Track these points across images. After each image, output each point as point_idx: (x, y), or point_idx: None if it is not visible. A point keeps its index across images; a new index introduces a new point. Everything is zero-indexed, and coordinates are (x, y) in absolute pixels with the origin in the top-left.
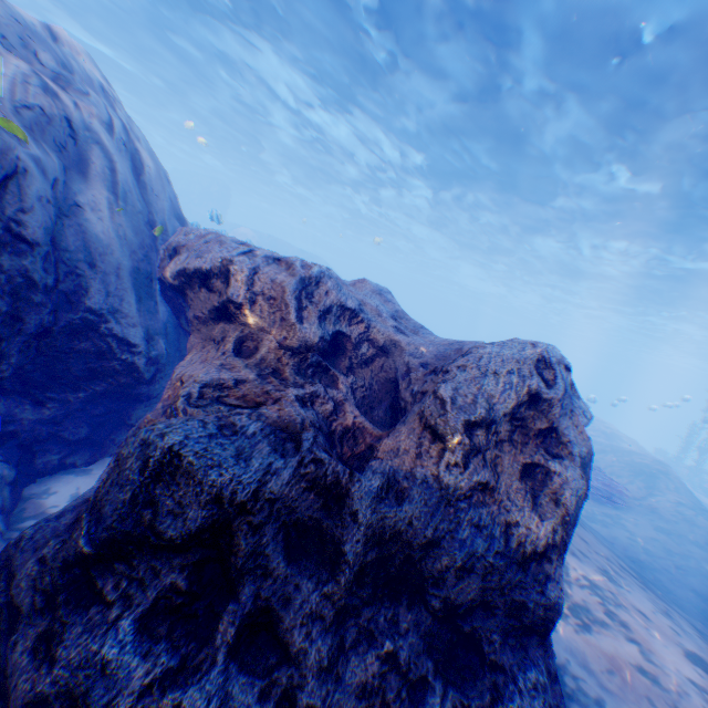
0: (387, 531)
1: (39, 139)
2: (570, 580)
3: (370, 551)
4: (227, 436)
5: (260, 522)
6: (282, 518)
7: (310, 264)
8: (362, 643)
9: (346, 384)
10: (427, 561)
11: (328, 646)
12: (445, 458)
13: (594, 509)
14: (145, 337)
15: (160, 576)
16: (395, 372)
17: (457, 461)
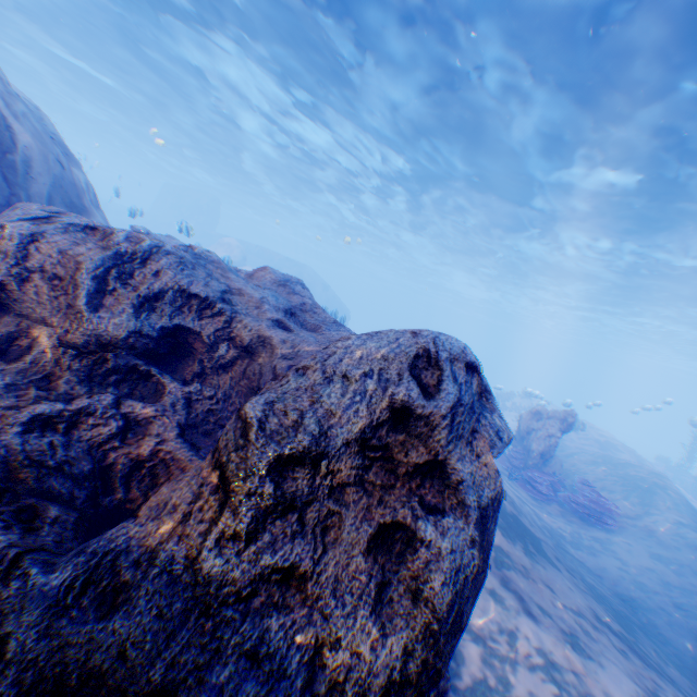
0: (76, 671)
1: None
2: (517, 658)
3: None
4: None
5: None
6: None
7: (144, 237)
8: None
9: (181, 396)
10: None
11: None
12: (221, 523)
13: (582, 532)
14: None
15: None
16: (259, 378)
17: (238, 529)
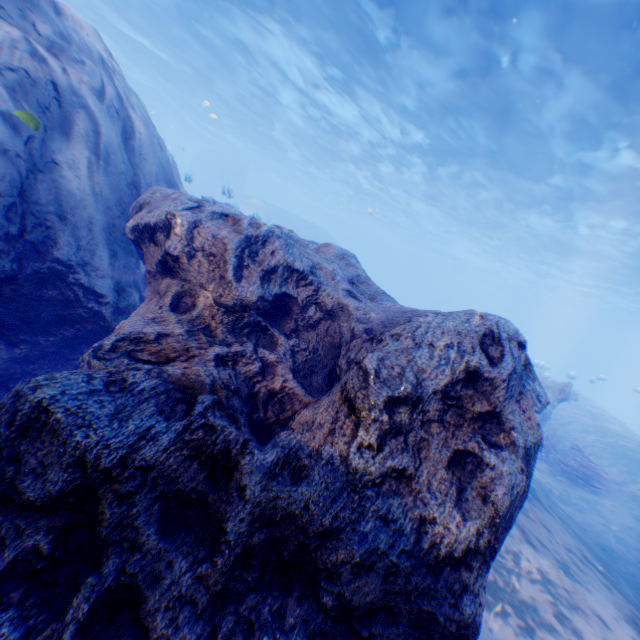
0: (280, 513)
1: (20, 100)
2: (520, 572)
3: (258, 532)
4: (112, 393)
5: (128, 491)
6: (159, 487)
7: (260, 224)
8: (238, 634)
9: (286, 346)
10: (323, 551)
11: (195, 635)
12: (357, 437)
13: (569, 490)
14: (116, 290)
15: (24, 536)
16: (340, 337)
17: (370, 442)
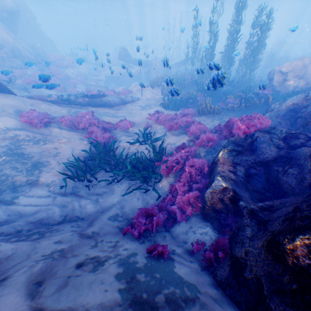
0: None
1: None
2: None
3: None
4: None
5: None
6: None
7: None
8: None
9: None
10: None
11: None
12: None
13: None
14: None
15: None
16: None
17: None
